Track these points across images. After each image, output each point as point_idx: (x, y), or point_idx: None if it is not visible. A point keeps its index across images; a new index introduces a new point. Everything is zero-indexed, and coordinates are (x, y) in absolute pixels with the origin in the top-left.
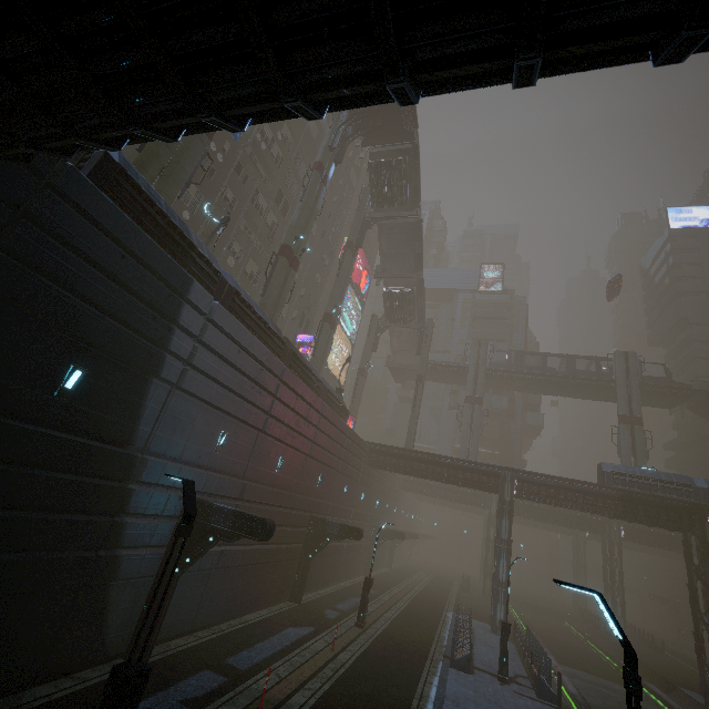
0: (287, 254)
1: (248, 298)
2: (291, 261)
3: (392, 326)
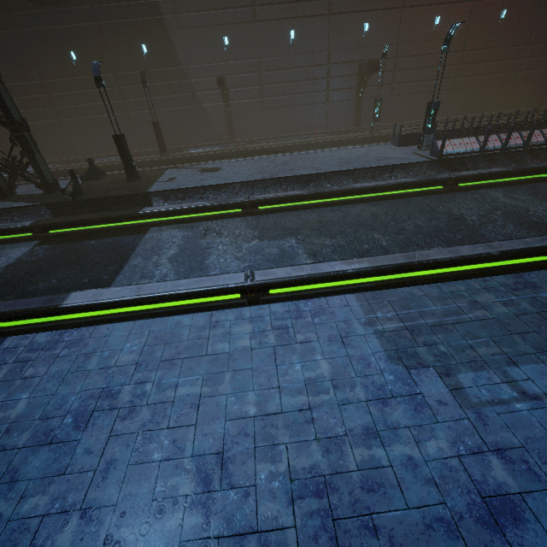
0: None
1: None
2: None
3: None
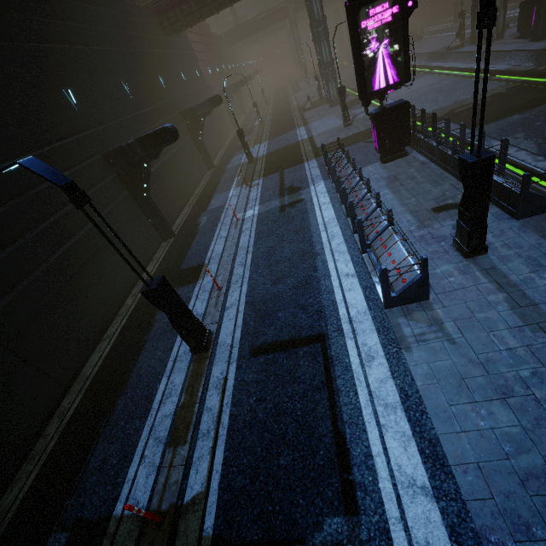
0: None
1: None
2: None
3: None
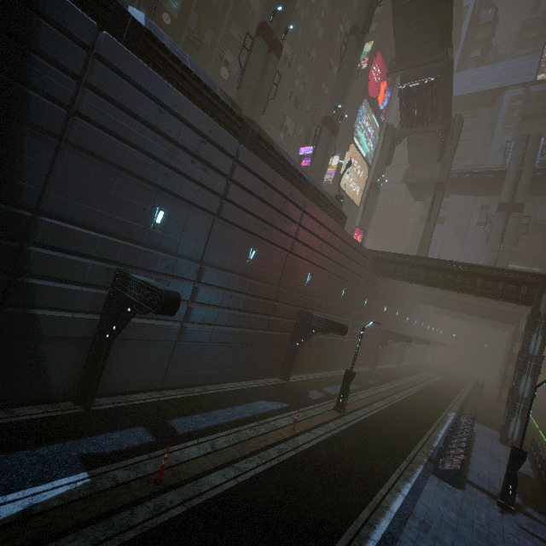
0: (263, 33)
1: (177, 52)
2: (272, 46)
3: (410, 133)
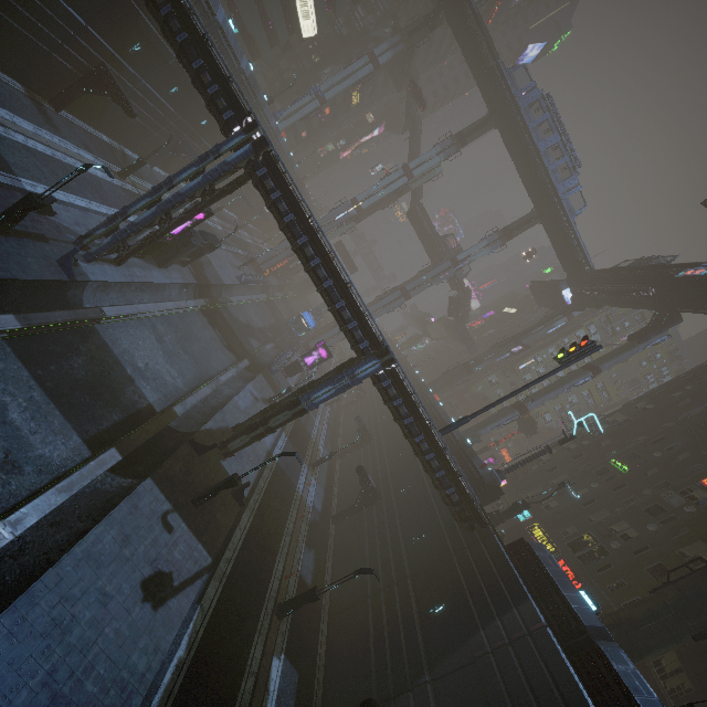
0: None
1: (635, 682)
2: None
3: None
